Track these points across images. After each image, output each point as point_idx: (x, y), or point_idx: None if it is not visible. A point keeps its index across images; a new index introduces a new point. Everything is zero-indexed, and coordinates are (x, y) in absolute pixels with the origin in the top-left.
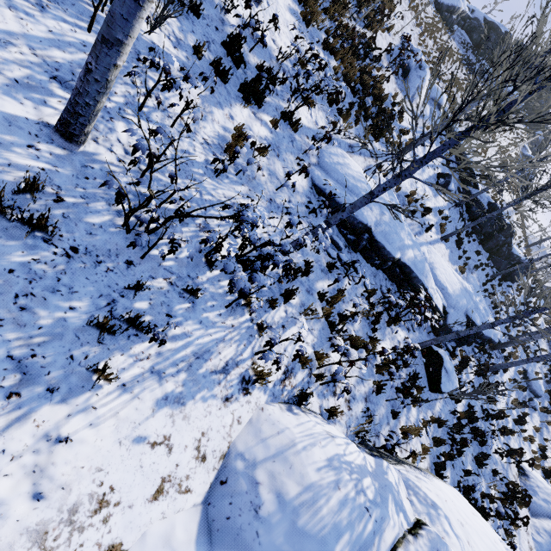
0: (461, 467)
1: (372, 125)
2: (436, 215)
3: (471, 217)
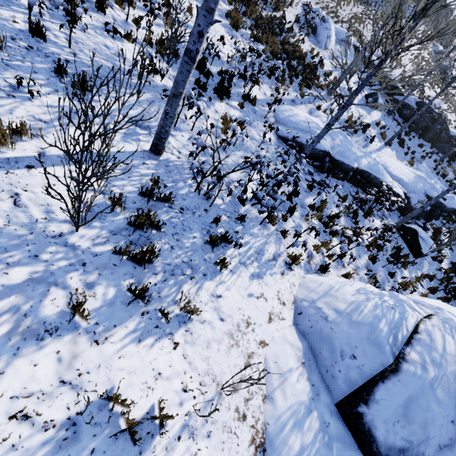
0: None
1: (302, 79)
2: (374, 128)
3: (405, 119)
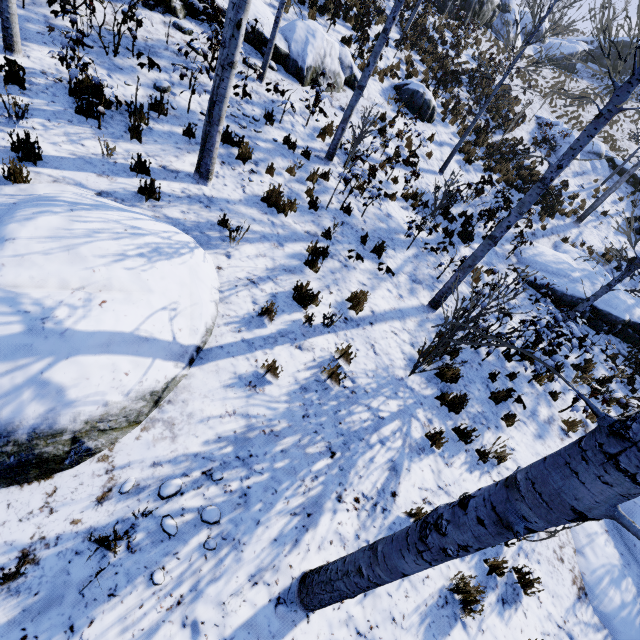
0: None
1: (543, 207)
2: None
3: None
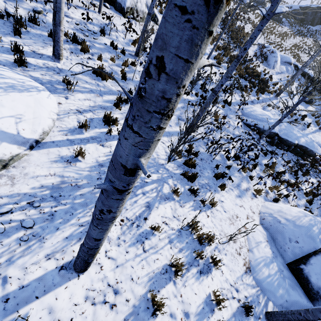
0: None
1: (258, 88)
2: (310, 117)
3: None
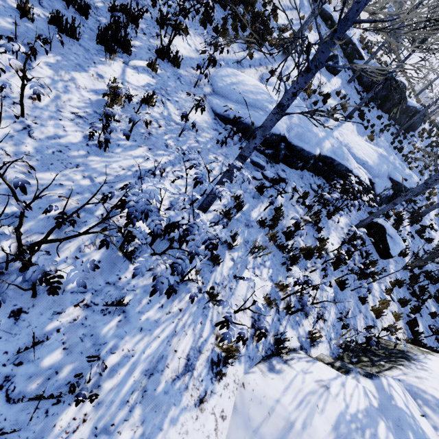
0: (427, 311)
1: (251, 33)
2: (335, 98)
3: (364, 87)
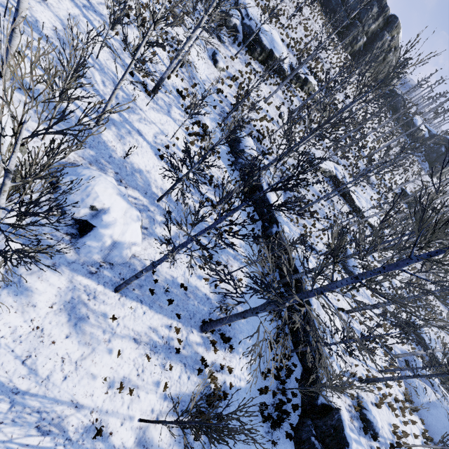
0: None
1: (427, 313)
2: None
3: None
